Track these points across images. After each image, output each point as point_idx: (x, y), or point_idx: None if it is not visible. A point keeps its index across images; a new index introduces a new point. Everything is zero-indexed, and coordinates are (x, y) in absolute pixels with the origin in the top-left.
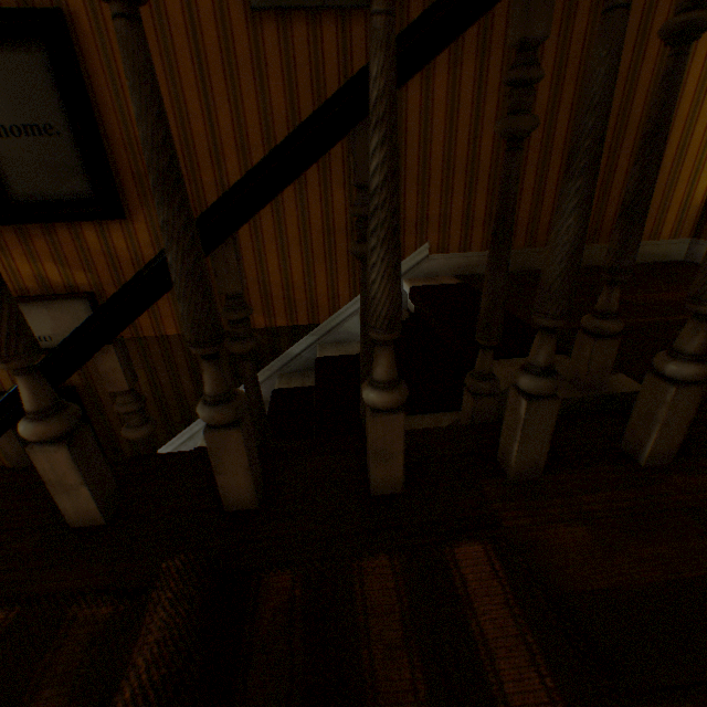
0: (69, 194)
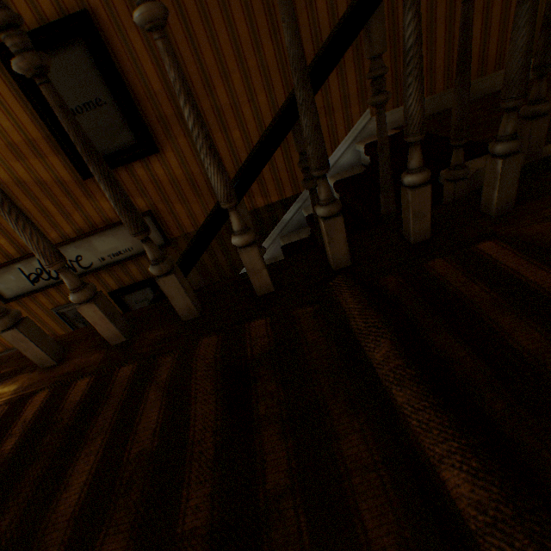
0: (121, 146)
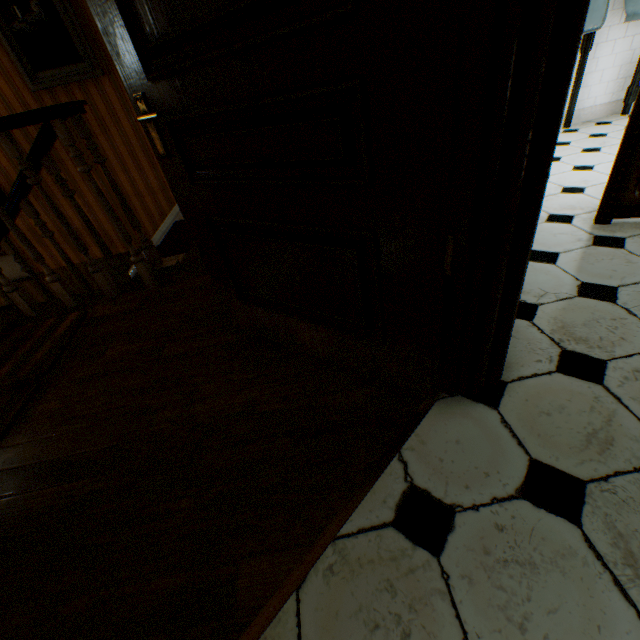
0: None
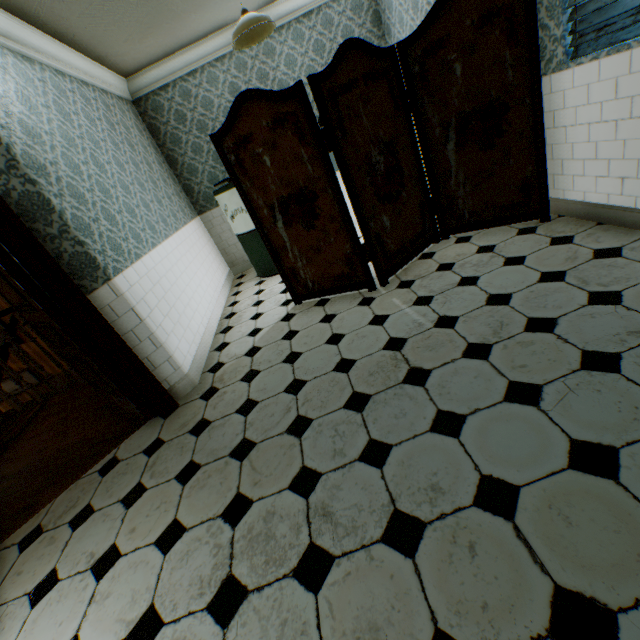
0: None
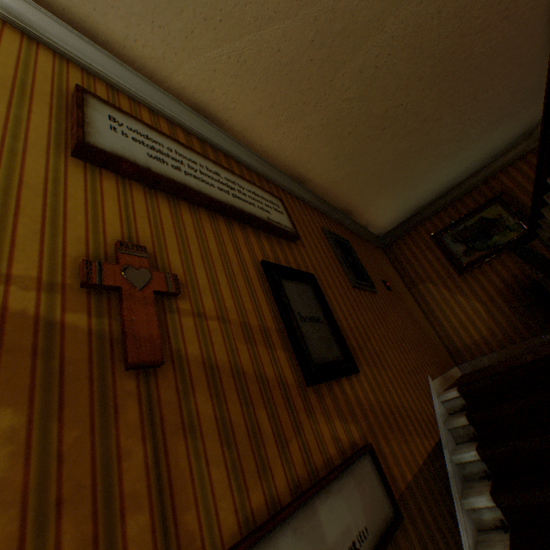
0: (333, 357)
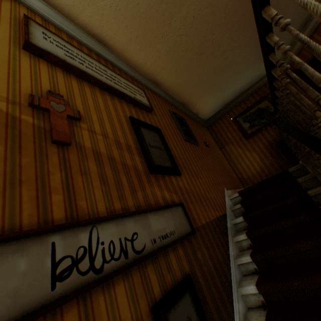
0: (167, 165)
